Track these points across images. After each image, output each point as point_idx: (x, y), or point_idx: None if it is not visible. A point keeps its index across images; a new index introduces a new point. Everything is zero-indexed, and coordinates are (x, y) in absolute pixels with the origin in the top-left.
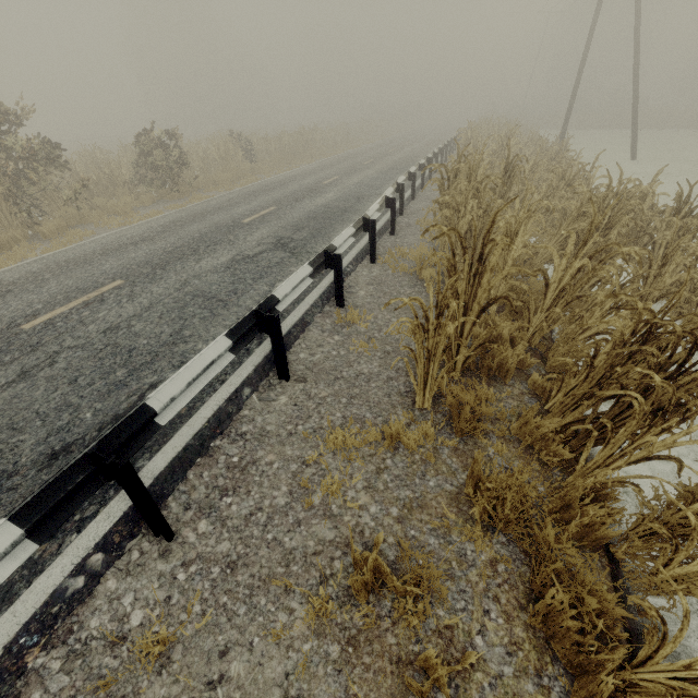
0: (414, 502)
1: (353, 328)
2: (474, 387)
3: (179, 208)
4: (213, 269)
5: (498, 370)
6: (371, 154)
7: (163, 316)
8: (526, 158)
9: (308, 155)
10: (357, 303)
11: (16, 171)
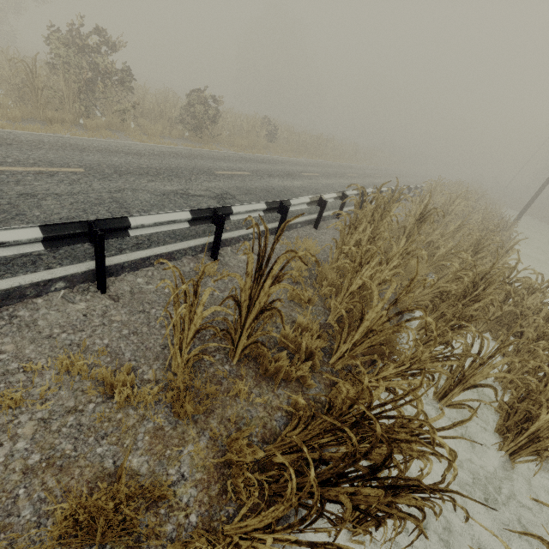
0: (62, 460)
1: (204, 280)
2: (242, 379)
3: (188, 147)
4: (152, 191)
5: (276, 374)
6: (360, 171)
7: (74, 203)
8: (443, 214)
9: (315, 154)
10: (230, 263)
11: (94, 79)
